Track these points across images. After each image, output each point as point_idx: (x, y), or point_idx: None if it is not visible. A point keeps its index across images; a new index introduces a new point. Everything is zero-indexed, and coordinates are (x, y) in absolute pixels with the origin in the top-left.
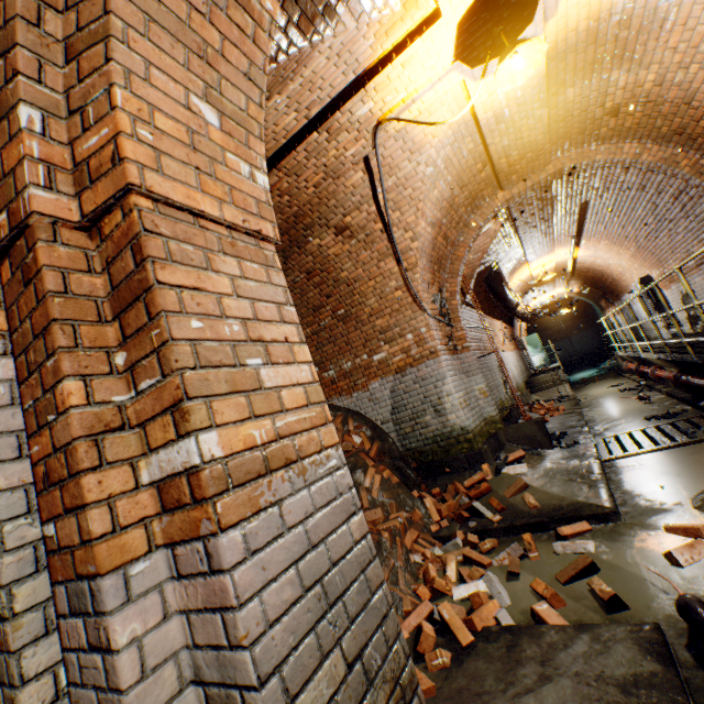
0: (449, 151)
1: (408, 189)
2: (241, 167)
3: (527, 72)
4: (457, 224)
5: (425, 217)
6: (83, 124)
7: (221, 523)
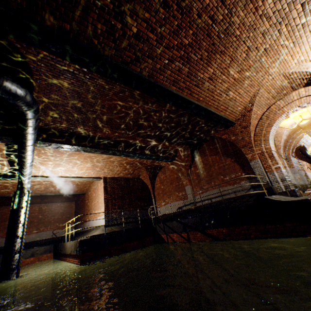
0: (289, 127)
1: (279, 134)
2: (273, 146)
3: (305, 122)
4: (289, 138)
5: (282, 139)
6: (265, 145)
7: (281, 169)
